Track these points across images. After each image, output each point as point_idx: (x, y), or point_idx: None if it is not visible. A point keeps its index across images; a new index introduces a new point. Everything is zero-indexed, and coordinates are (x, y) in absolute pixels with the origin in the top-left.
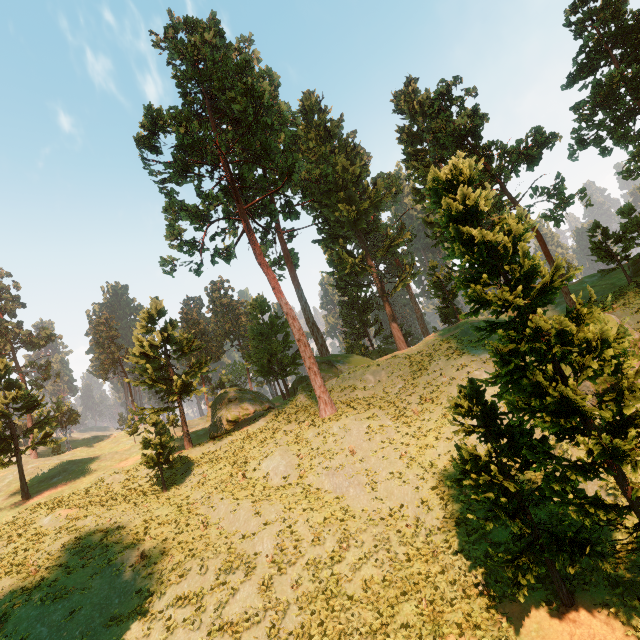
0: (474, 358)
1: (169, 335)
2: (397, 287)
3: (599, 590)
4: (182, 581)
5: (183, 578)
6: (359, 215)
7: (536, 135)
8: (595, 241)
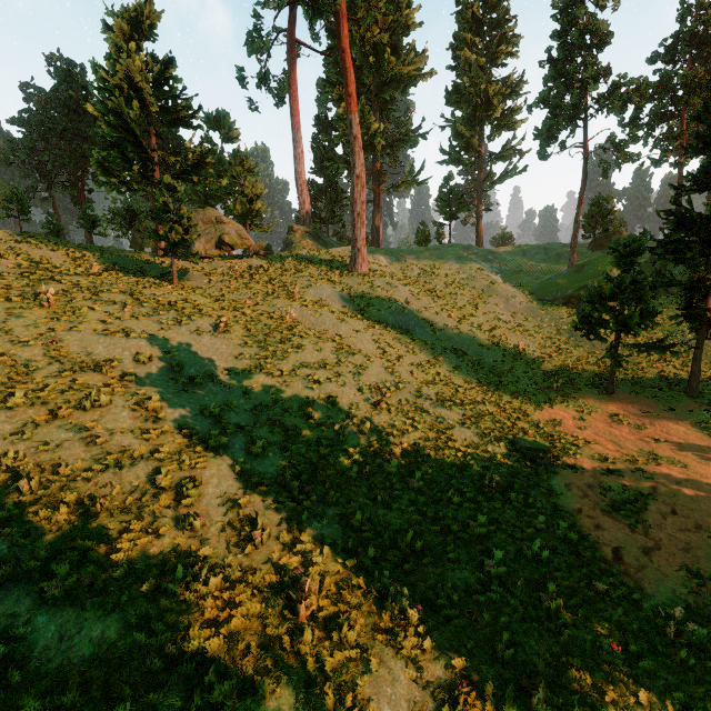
0: (486, 268)
1: (168, 77)
2: (399, 186)
3: (625, 387)
4: (302, 352)
5: (303, 349)
6: (392, 79)
7: (643, 84)
8: (594, 209)
